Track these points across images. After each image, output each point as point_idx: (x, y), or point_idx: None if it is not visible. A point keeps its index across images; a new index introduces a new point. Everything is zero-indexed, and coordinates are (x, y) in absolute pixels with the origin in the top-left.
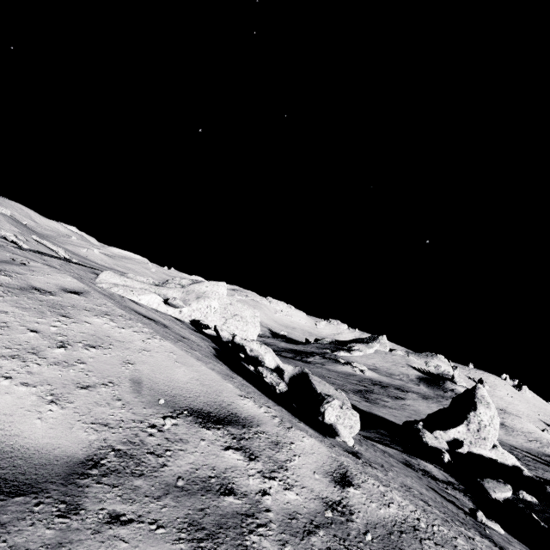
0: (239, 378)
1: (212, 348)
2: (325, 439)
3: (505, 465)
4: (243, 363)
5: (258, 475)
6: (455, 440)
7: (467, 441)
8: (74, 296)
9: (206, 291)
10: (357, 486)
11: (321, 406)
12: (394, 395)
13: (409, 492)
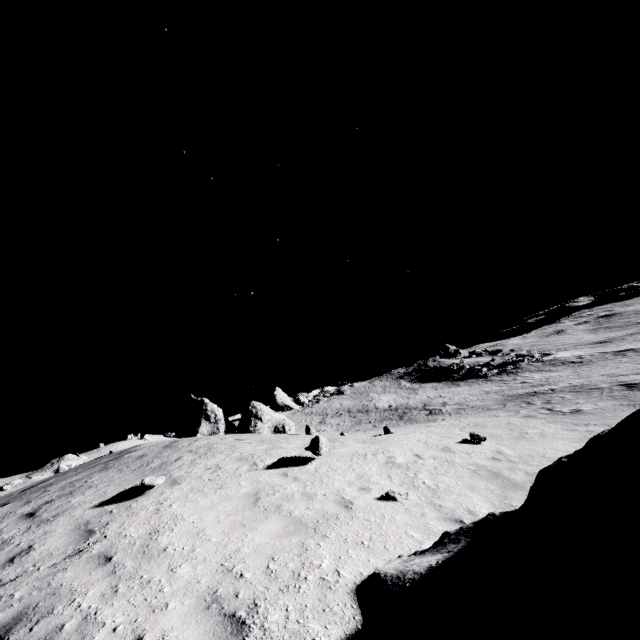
0: None
1: None
2: None
3: None
4: None
5: None
6: None
7: None
8: None
9: None
10: None
11: (3, 488)
12: None
13: None
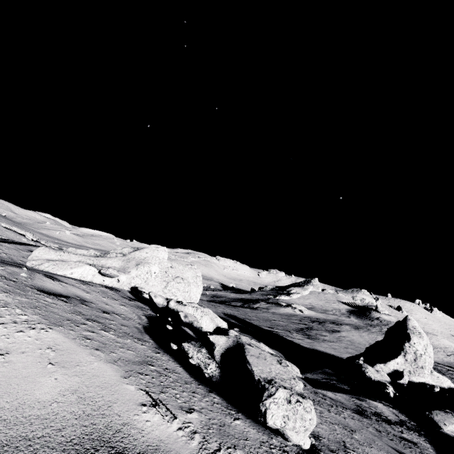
0: (163, 359)
1: (146, 317)
2: (272, 440)
3: (442, 388)
4: (183, 328)
5: None
6: (395, 371)
7: (406, 371)
8: None
9: (146, 257)
10: None
11: (261, 404)
12: (330, 329)
13: None
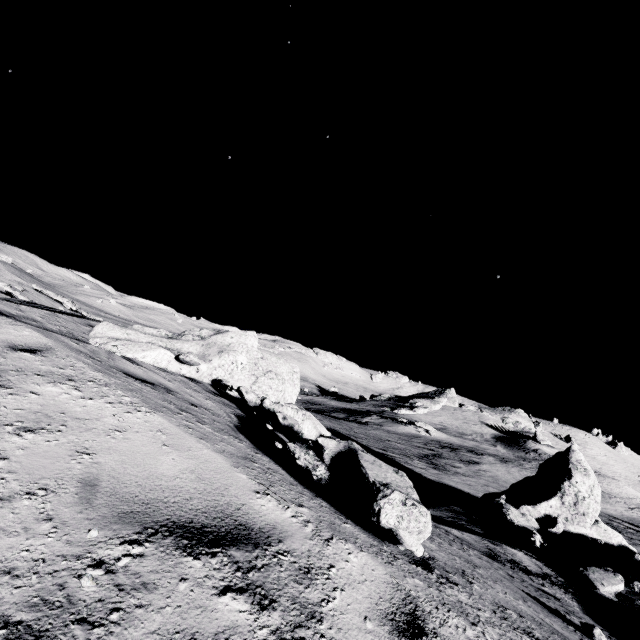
0: (264, 459)
1: (235, 416)
2: (382, 547)
3: (609, 545)
4: (277, 434)
5: (271, 639)
6: (547, 517)
7: (561, 517)
8: (26, 355)
9: (231, 343)
10: (432, 635)
11: (375, 503)
12: (466, 459)
13: (506, 622)
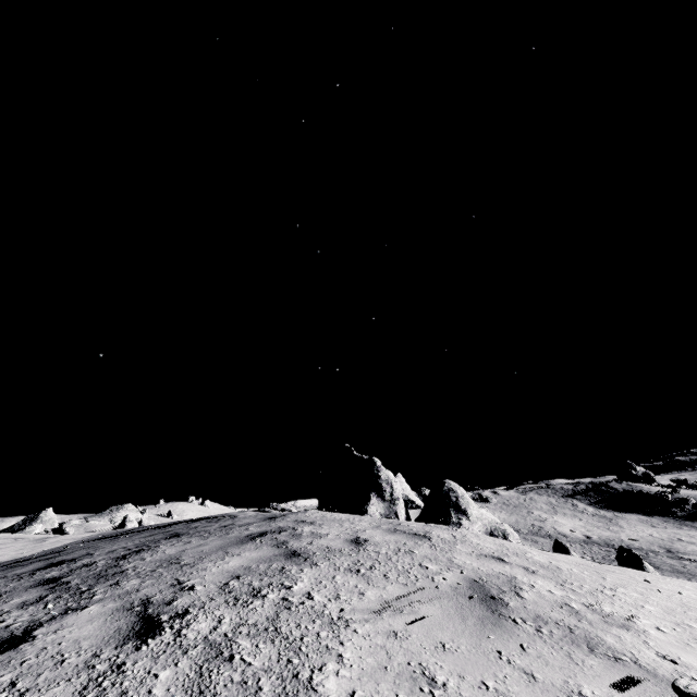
0: None
1: None
2: None
3: None
4: None
5: None
6: None
7: None
8: None
9: None
10: None
11: (65, 529)
12: None
13: None
